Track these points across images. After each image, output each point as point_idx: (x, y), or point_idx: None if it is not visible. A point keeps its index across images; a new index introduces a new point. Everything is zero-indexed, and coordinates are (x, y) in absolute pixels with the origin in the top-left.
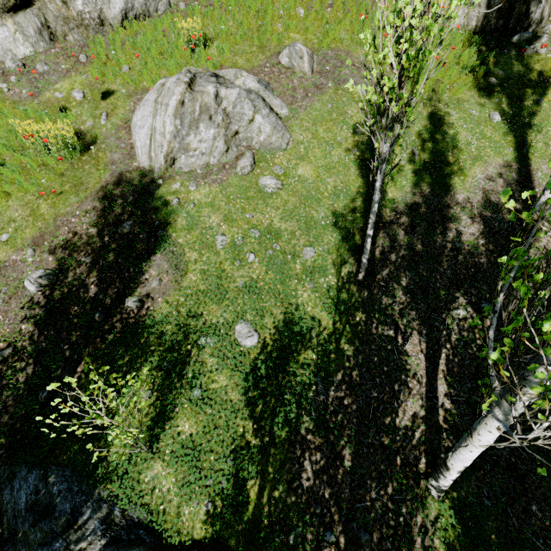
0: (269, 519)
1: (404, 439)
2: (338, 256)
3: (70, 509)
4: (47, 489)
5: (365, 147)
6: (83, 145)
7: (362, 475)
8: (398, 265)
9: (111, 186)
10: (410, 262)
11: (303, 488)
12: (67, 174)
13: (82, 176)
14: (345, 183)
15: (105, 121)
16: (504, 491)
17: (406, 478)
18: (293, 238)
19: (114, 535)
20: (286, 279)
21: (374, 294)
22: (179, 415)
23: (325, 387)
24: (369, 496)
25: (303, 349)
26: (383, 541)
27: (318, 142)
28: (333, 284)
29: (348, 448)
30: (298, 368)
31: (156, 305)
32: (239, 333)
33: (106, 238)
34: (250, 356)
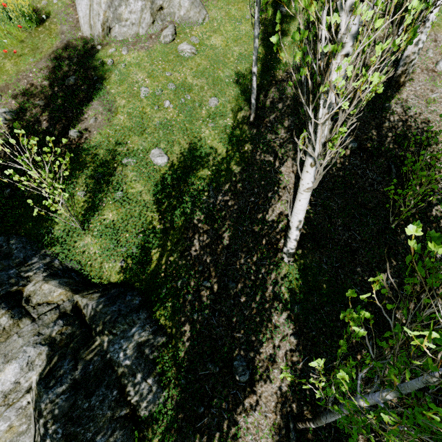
0: (165, 273)
1: (270, 228)
2: (236, 104)
3: (23, 256)
4: (8, 246)
5: (268, 23)
6: (38, 18)
7: (236, 249)
8: (283, 112)
9: (60, 50)
10: (292, 108)
11: (191, 256)
12: (26, 41)
13: (38, 42)
14: (248, 50)
15: (57, 1)
16: (338, 260)
17: (268, 252)
18: (201, 90)
19: (53, 272)
20: (193, 120)
21: (262, 131)
22: (105, 208)
23: (215, 194)
24: (239, 262)
25: (201, 168)
26: (245, 288)
27: (229, 19)
28: (230, 124)
29: (227, 232)
30: (196, 181)
31: (92, 136)
32: (152, 154)
33: (56, 88)
34: (160, 172)
